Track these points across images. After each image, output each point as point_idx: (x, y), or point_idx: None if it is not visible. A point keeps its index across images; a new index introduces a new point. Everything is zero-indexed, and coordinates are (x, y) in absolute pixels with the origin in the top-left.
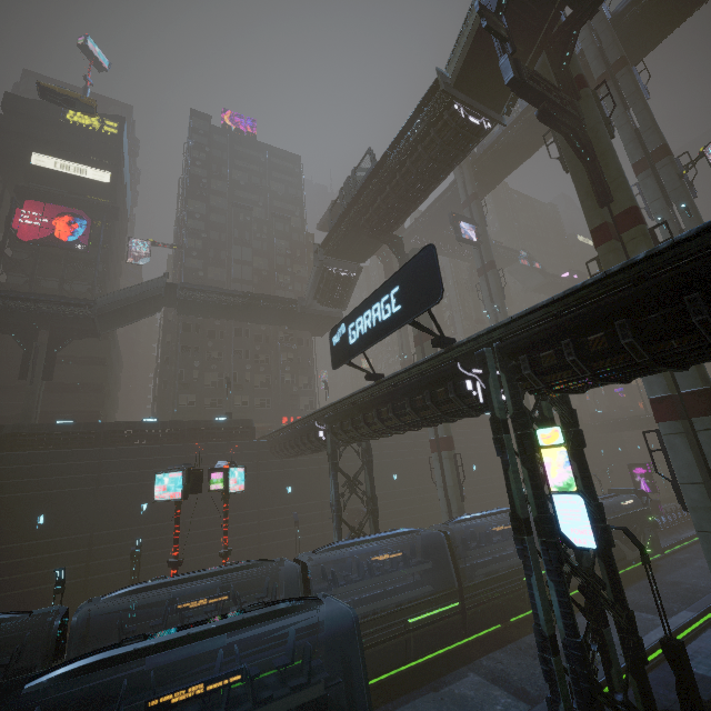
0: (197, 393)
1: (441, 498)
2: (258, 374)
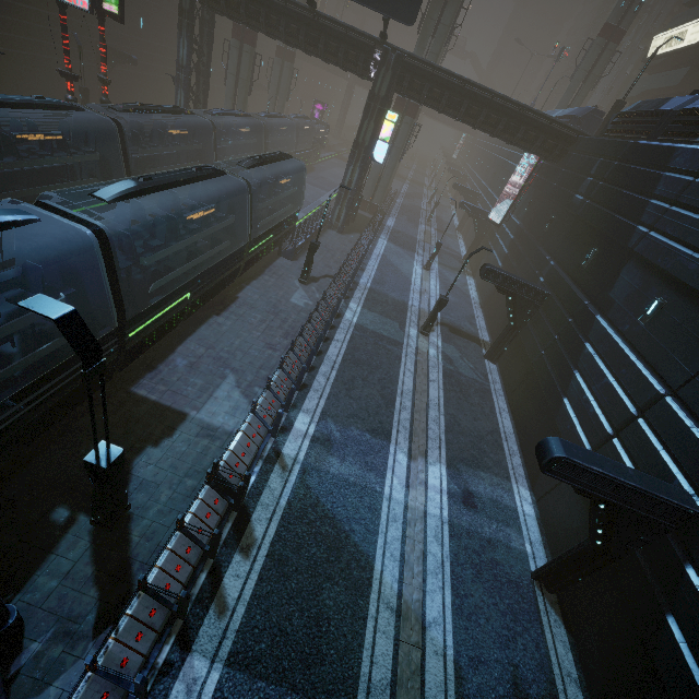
0: None
1: (230, 85)
2: None
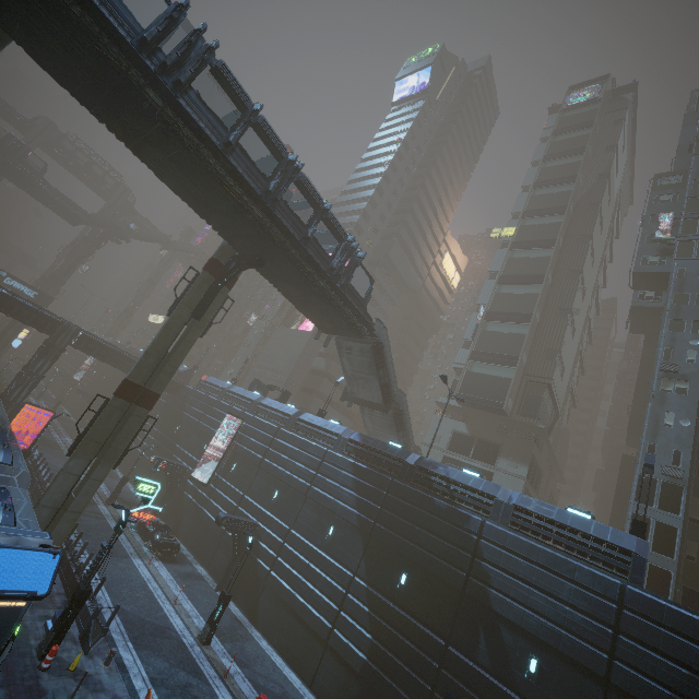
0: None
1: None
2: None
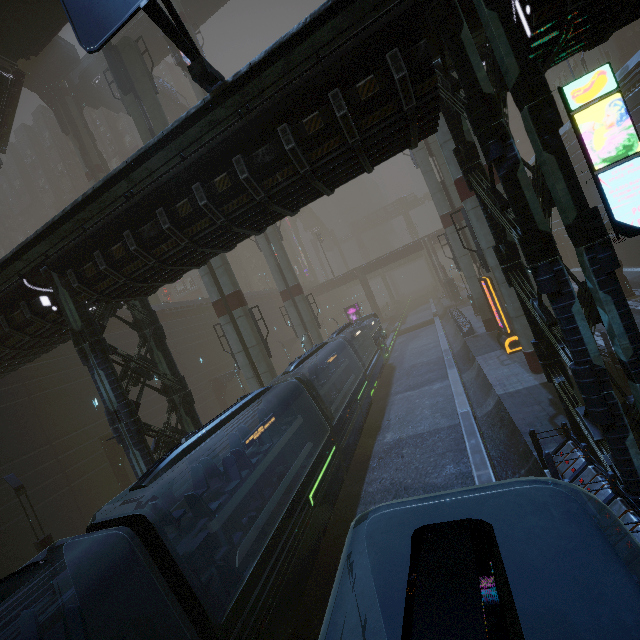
0: None
1: (243, 364)
2: None
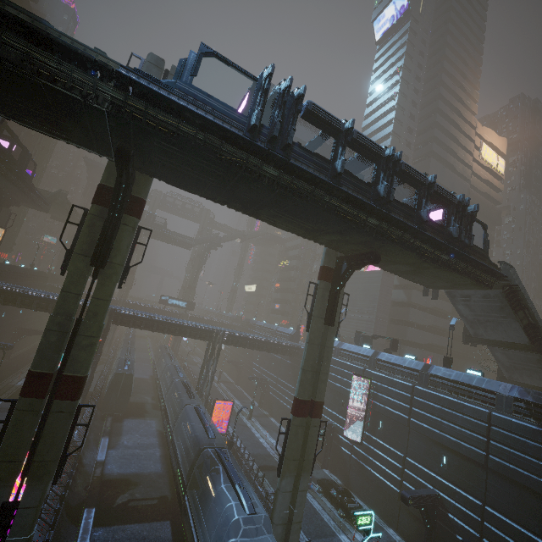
0: None
1: None
2: None
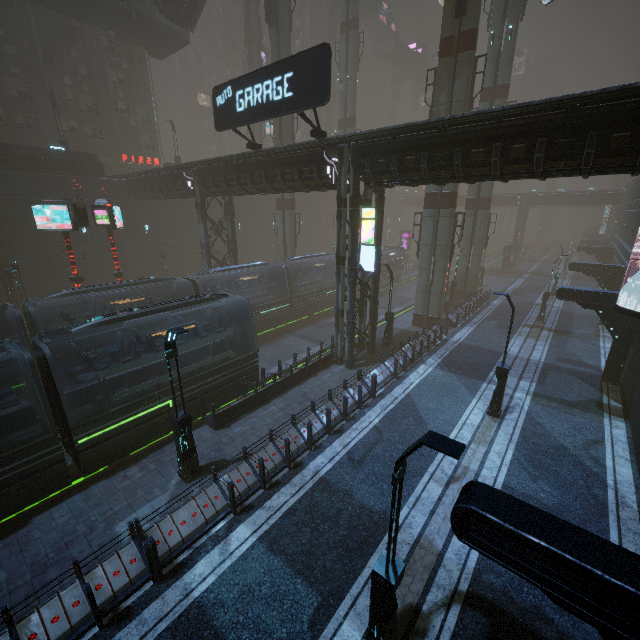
0: (2, 106)
1: (280, 244)
2: (81, 94)
